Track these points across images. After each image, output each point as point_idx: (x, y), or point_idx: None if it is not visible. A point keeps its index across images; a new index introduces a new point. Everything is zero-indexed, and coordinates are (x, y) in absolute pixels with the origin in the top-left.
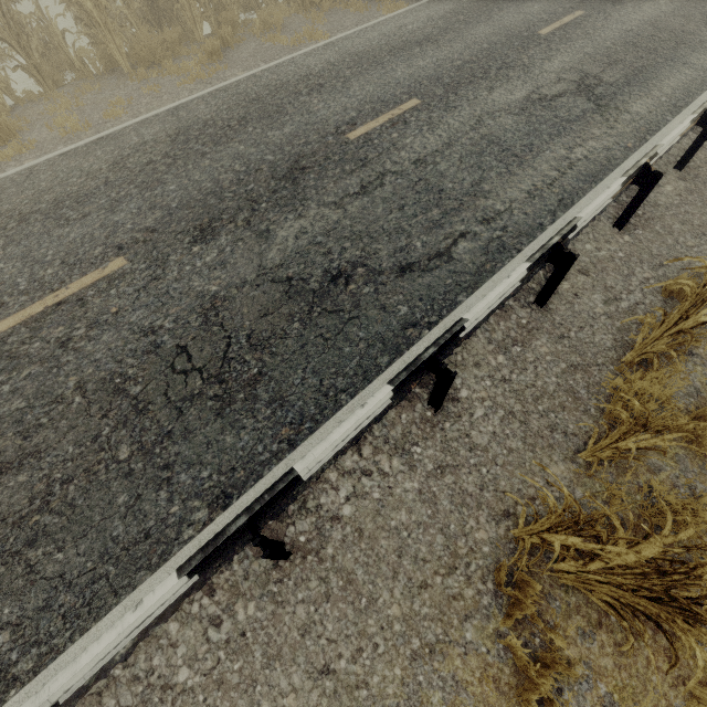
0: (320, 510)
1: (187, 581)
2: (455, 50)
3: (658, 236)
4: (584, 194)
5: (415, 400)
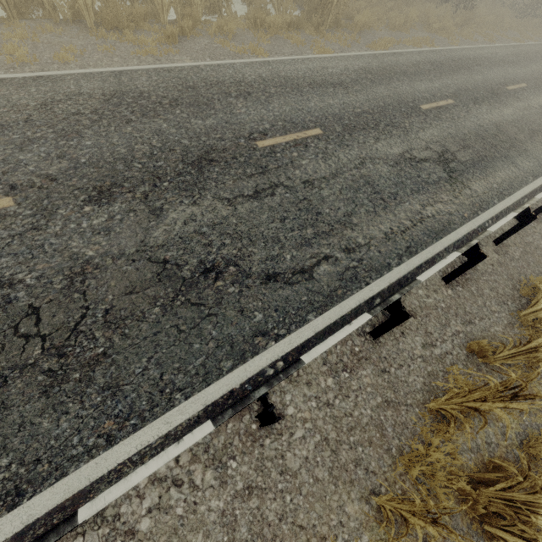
0: (117, 521)
1: None
2: (359, 99)
3: (472, 296)
4: (426, 247)
5: (246, 410)
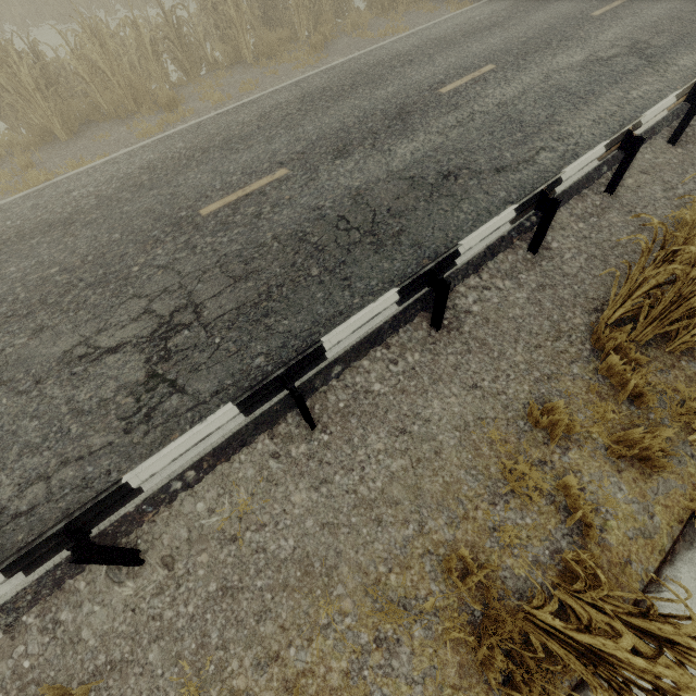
0: (456, 308)
1: (397, 300)
2: (520, 31)
3: None
4: None
5: (517, 248)
